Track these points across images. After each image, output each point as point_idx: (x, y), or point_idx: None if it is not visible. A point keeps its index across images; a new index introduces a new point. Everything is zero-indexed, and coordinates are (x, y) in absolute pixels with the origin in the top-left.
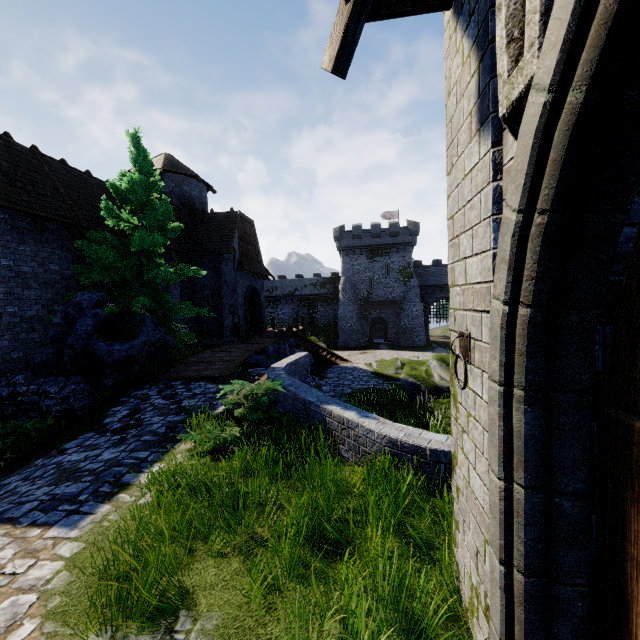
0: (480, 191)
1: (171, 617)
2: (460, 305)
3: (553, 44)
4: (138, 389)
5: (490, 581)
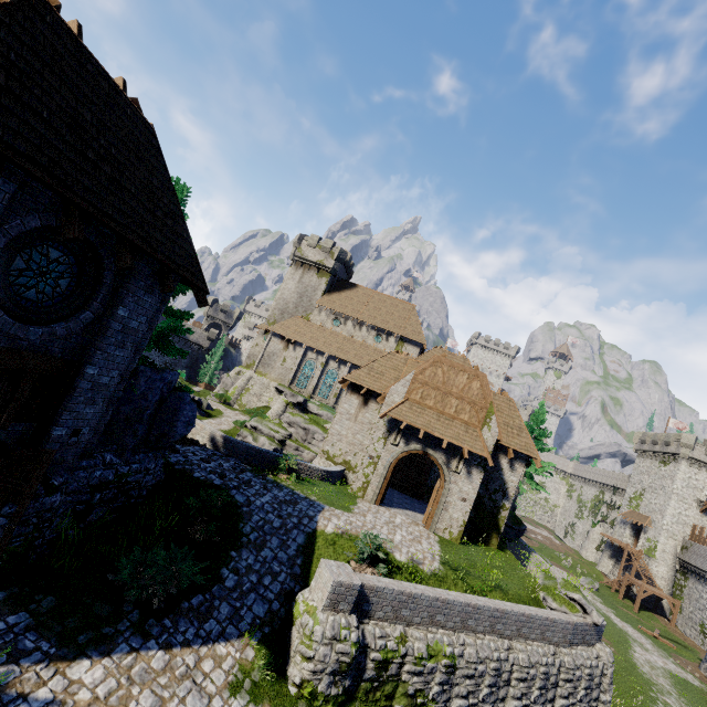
0: (383, 442)
1: (351, 506)
2: (371, 451)
3: (402, 451)
4: (164, 456)
5: (381, 481)
